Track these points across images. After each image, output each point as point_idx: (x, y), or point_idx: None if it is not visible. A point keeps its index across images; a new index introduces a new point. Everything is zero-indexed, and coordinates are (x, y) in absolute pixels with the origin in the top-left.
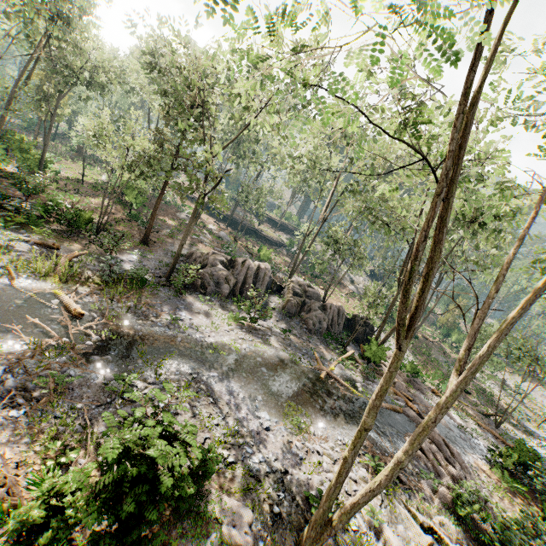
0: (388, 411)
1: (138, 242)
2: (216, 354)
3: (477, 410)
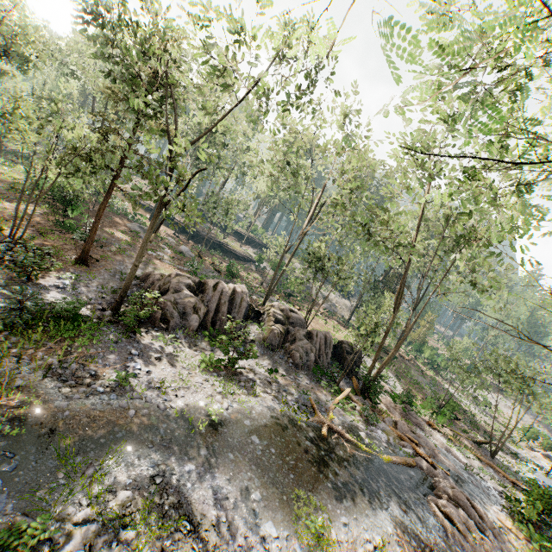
0: (401, 467)
1: (73, 261)
2: (188, 427)
3: (470, 439)
